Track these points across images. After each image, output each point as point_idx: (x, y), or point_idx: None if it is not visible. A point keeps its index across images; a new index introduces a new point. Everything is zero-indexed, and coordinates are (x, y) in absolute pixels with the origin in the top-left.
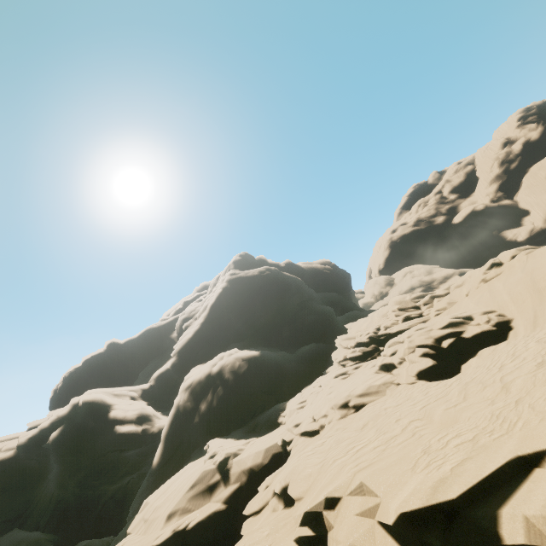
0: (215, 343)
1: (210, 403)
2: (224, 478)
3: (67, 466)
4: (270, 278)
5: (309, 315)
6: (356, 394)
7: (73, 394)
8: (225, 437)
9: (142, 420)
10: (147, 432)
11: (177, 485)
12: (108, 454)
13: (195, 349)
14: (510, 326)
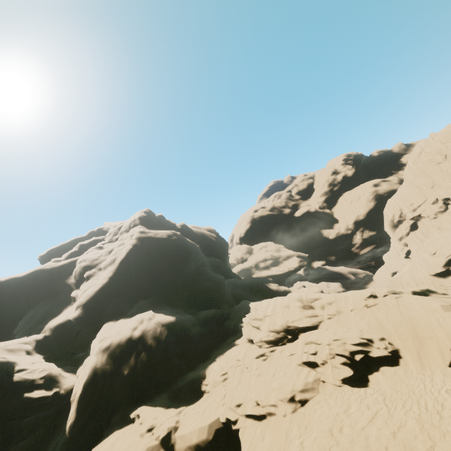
0: (122, 298)
1: (133, 369)
2: None
3: None
4: (176, 243)
5: (207, 281)
6: (298, 389)
7: None
8: (152, 404)
9: (50, 382)
10: (56, 396)
11: None
12: (6, 423)
13: (102, 303)
14: (399, 355)
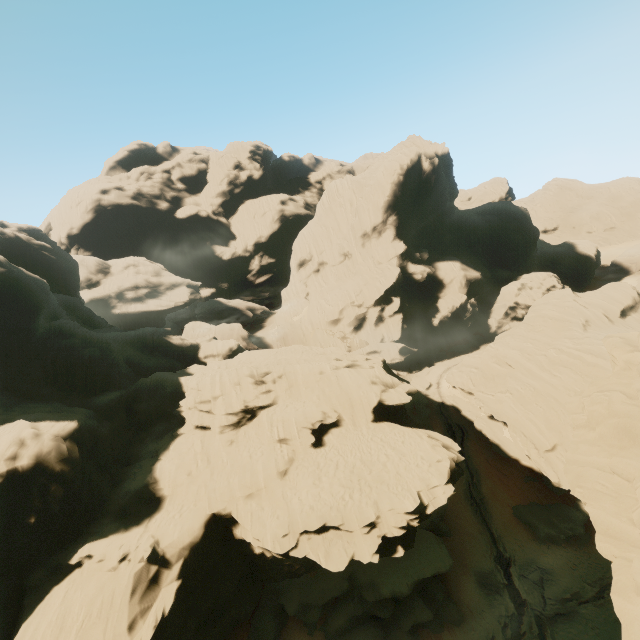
0: None
1: (43, 512)
2: (163, 564)
3: None
4: (8, 282)
5: (88, 349)
6: (280, 463)
7: None
8: (99, 537)
9: None
10: None
11: (84, 611)
12: None
13: None
14: (341, 419)
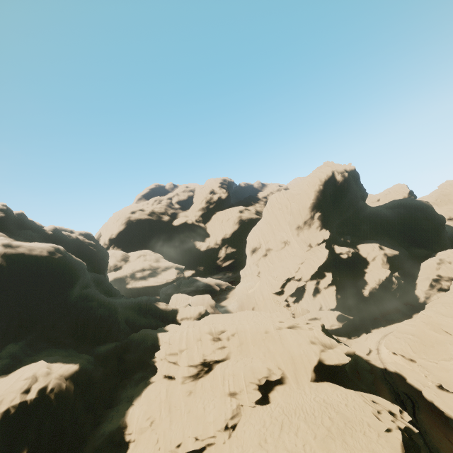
0: None
1: (35, 445)
2: None
3: None
4: (62, 263)
5: (101, 309)
6: (229, 418)
7: None
8: None
9: None
10: None
11: None
12: None
13: None
14: (285, 376)
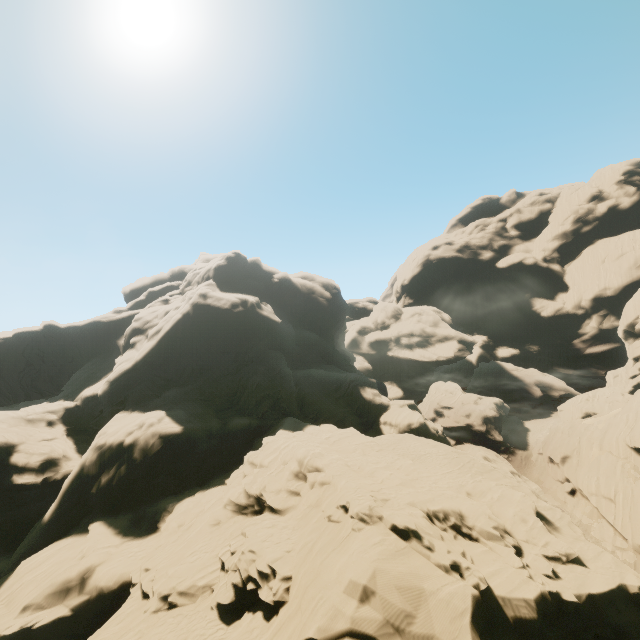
0: (155, 381)
1: (111, 479)
2: (82, 584)
3: None
4: (240, 318)
5: (262, 377)
6: (179, 590)
7: None
8: (110, 523)
9: (48, 465)
10: (48, 481)
11: (49, 566)
12: (6, 492)
13: (131, 383)
14: (279, 610)
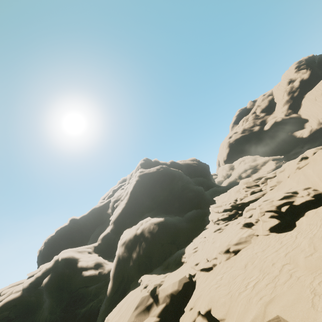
0: (135, 214)
1: (138, 253)
2: (155, 300)
3: (54, 299)
4: (163, 172)
5: (189, 192)
6: (233, 243)
7: (51, 252)
8: (150, 273)
9: (97, 266)
10: (101, 274)
11: (126, 306)
12: (79, 289)
13: (124, 219)
14: None
